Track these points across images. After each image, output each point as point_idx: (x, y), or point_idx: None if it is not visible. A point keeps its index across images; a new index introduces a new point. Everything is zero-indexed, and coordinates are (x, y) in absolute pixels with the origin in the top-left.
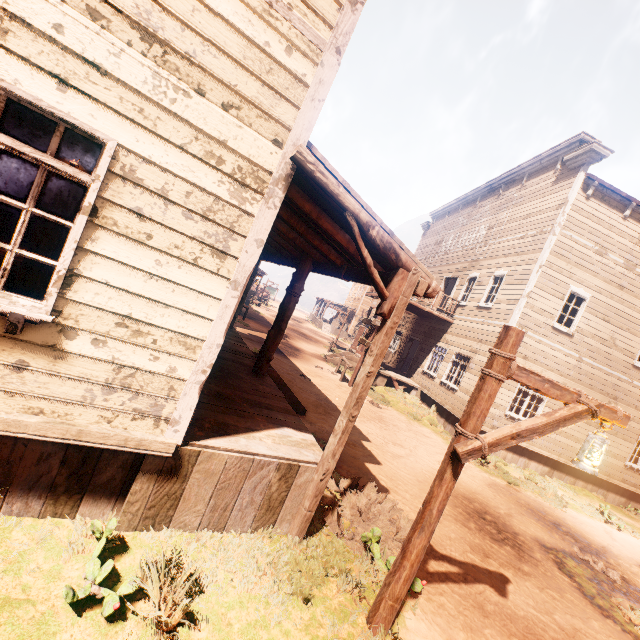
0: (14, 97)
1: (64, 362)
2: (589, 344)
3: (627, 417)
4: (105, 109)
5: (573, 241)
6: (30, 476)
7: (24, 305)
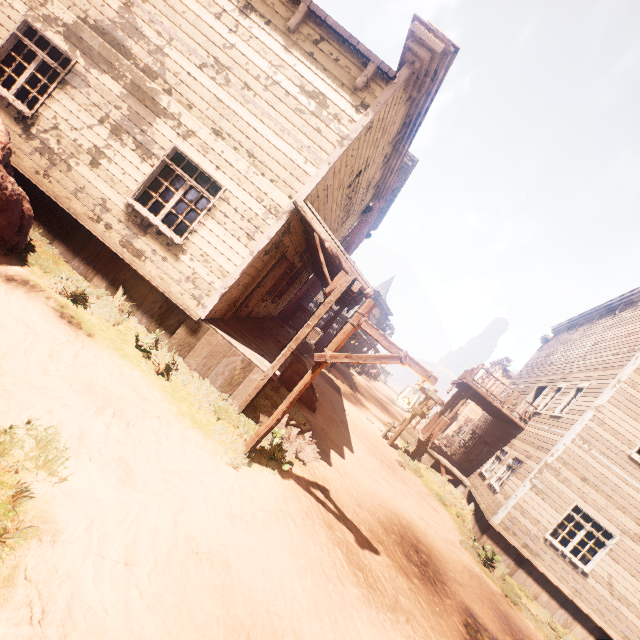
0: (202, 171)
1: (178, 263)
2: None
3: (435, 378)
4: (227, 177)
5: None
6: (148, 307)
7: (175, 237)
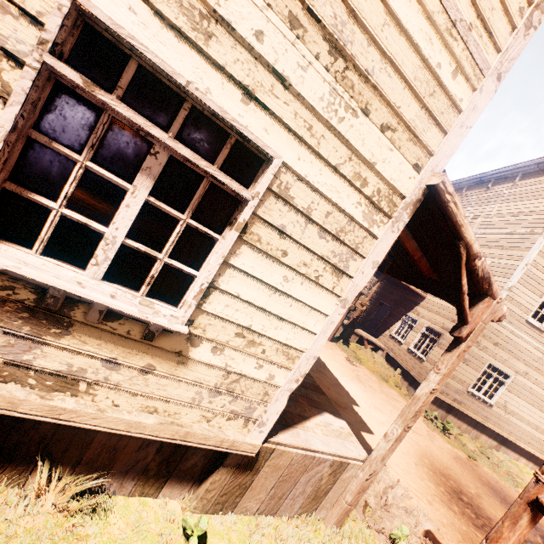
0: (199, 105)
1: (184, 367)
2: None
3: None
4: (278, 124)
5: None
6: (129, 461)
7: (165, 315)
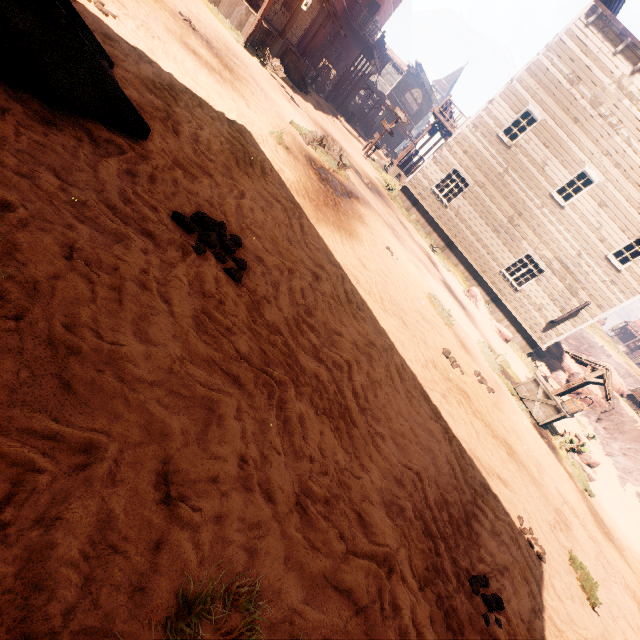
0: None
1: None
2: (521, 161)
3: None
4: None
5: (552, 65)
6: None
7: None
